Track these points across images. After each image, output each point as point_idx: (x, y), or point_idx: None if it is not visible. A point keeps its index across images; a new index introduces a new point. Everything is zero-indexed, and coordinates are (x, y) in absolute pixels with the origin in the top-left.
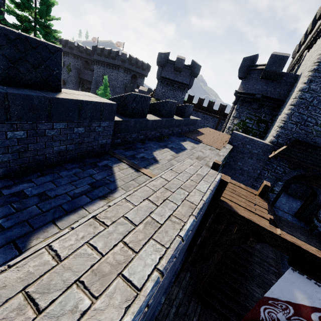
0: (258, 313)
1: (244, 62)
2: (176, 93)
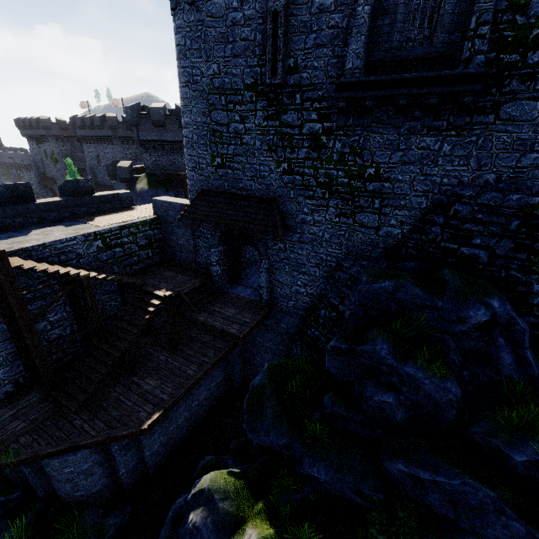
0: None
1: None
2: (172, 158)
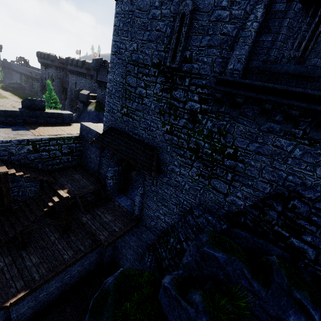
0: None
1: None
2: None
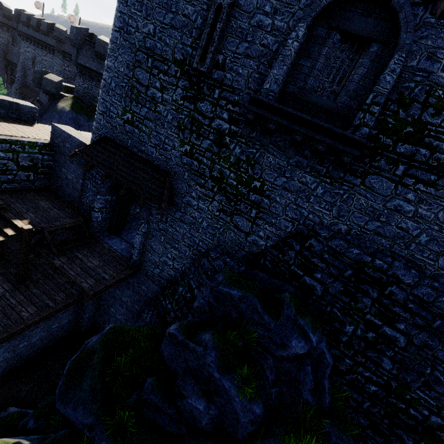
0: None
1: None
2: None
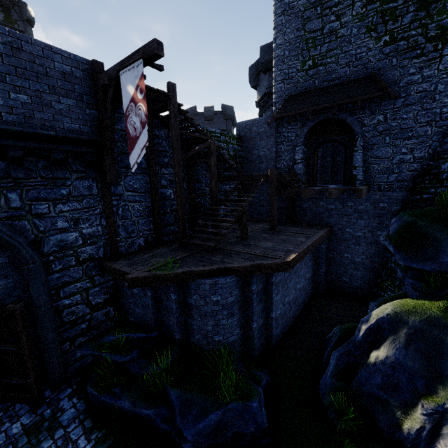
0: (129, 133)
1: (250, 72)
2: None
